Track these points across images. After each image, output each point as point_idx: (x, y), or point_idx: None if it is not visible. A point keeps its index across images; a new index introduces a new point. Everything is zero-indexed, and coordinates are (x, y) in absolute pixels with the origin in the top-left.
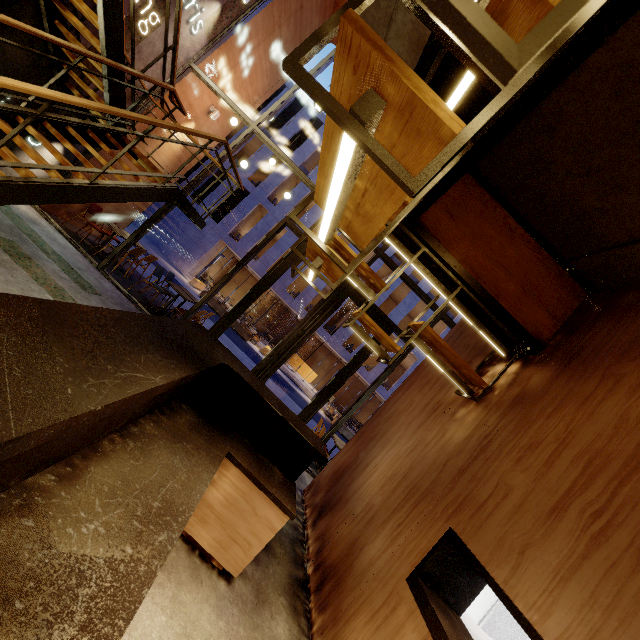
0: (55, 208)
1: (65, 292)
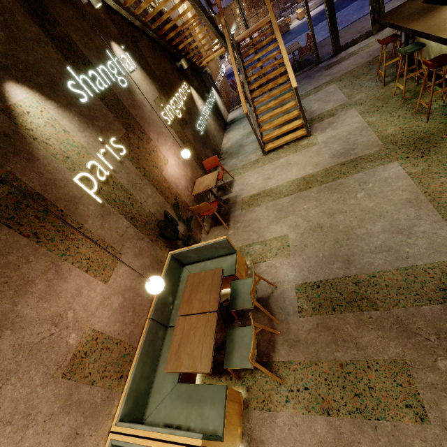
0: (228, 106)
1: (303, 94)
